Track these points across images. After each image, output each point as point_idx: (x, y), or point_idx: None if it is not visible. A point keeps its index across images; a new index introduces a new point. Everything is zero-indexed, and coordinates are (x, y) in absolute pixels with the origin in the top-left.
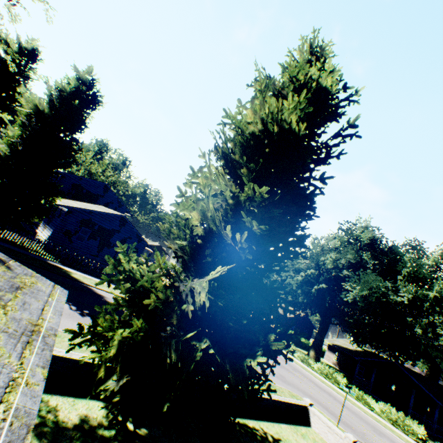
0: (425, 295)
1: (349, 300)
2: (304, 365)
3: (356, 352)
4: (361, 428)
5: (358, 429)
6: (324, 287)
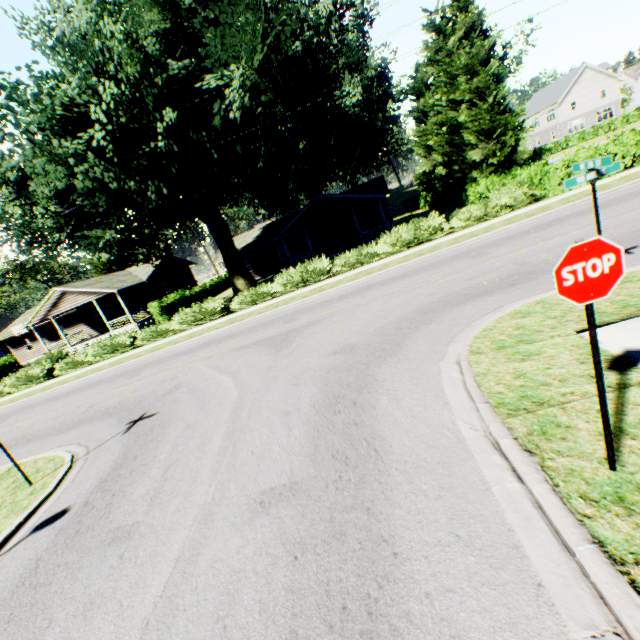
0: (319, 17)
1: (237, 114)
2: (266, 305)
3: (261, 239)
4: (492, 265)
5: (513, 268)
6: (176, 121)
